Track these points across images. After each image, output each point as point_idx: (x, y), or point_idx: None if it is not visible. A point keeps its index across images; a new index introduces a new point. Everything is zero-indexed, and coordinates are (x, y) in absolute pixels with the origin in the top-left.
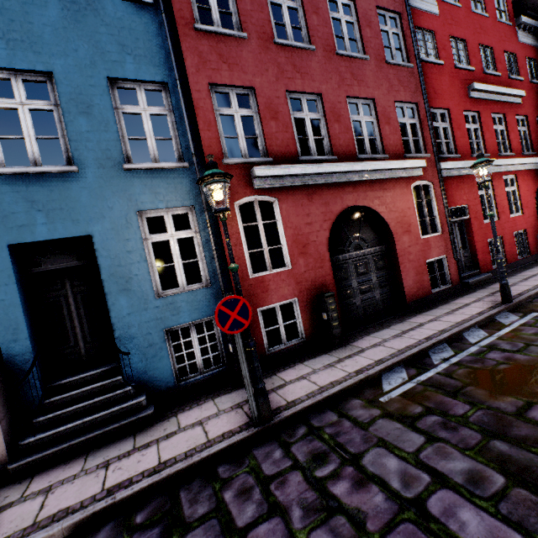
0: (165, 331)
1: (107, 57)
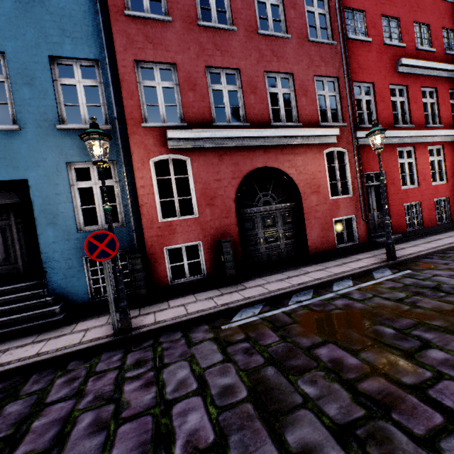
0: (84, 258)
1: (49, 40)
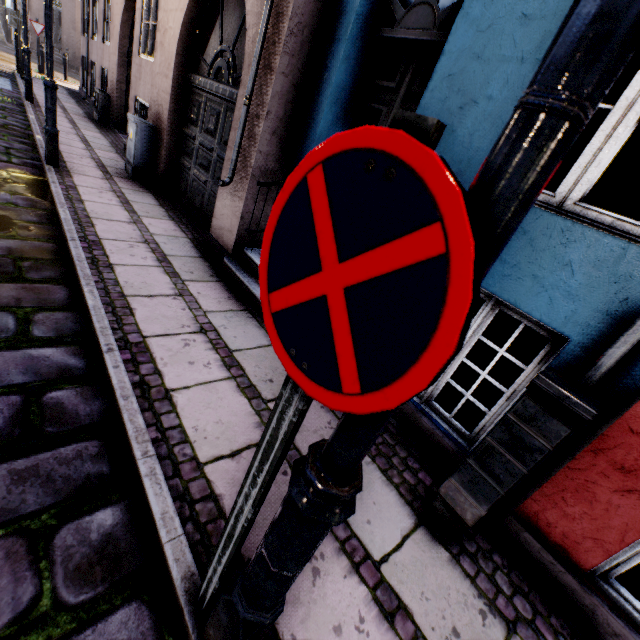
0: None
1: None
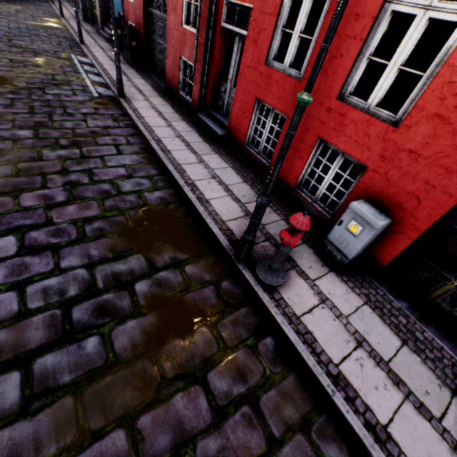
0: (120, 13)
1: None
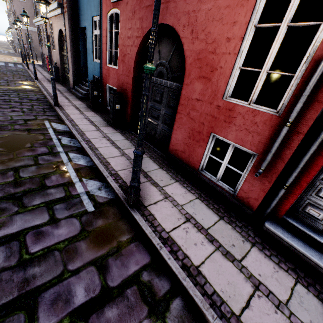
0: (94, 76)
1: None
